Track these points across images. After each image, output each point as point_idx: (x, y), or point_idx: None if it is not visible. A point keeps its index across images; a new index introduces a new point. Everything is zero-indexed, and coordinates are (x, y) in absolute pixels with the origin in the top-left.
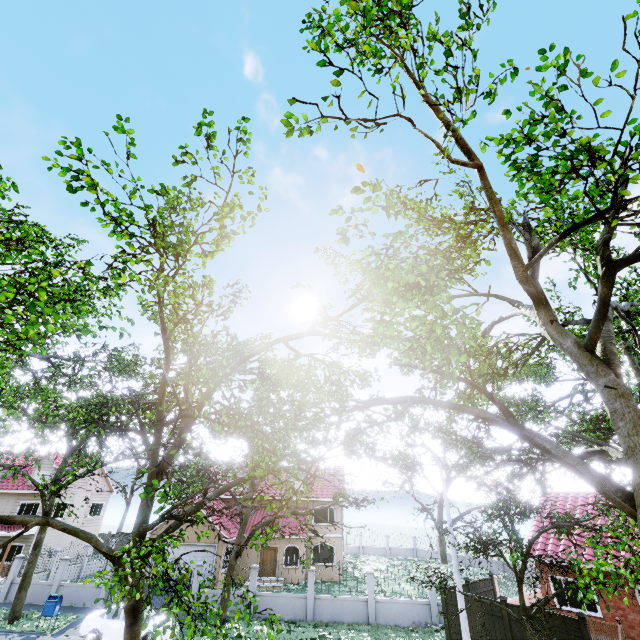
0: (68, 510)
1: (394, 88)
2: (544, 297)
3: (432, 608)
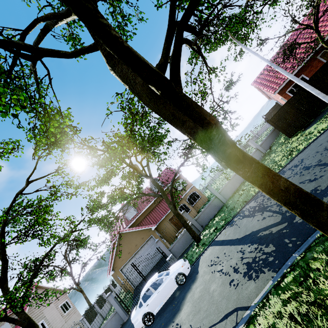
0: (47, 324)
1: None
2: None
3: (259, 149)
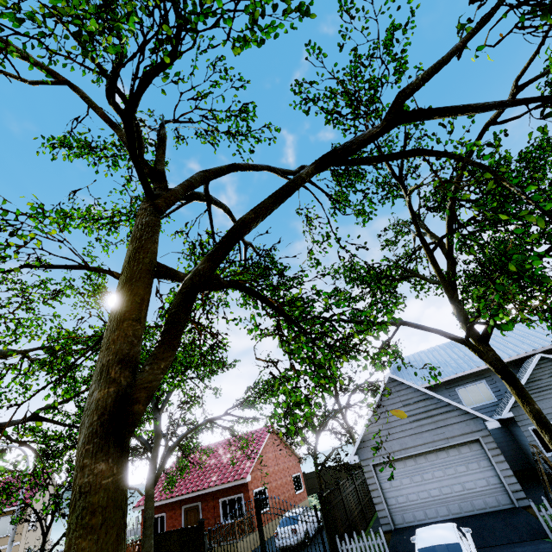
0: None
1: None
2: None
3: None
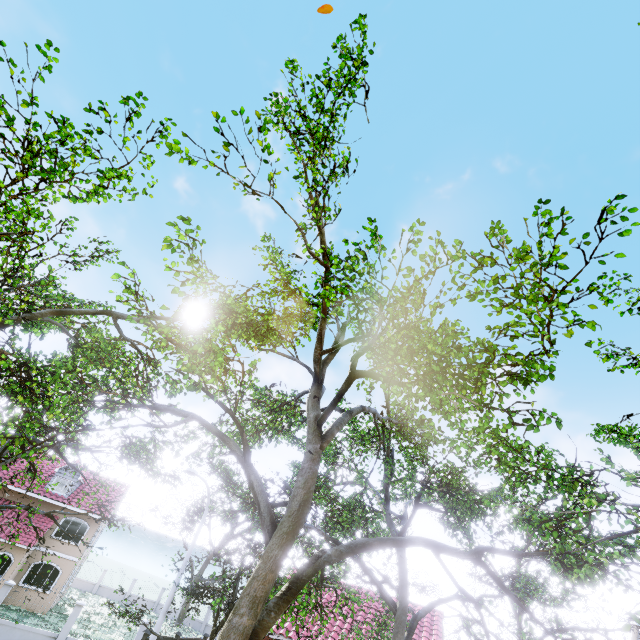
0: None
1: (270, 178)
2: (322, 379)
3: None
